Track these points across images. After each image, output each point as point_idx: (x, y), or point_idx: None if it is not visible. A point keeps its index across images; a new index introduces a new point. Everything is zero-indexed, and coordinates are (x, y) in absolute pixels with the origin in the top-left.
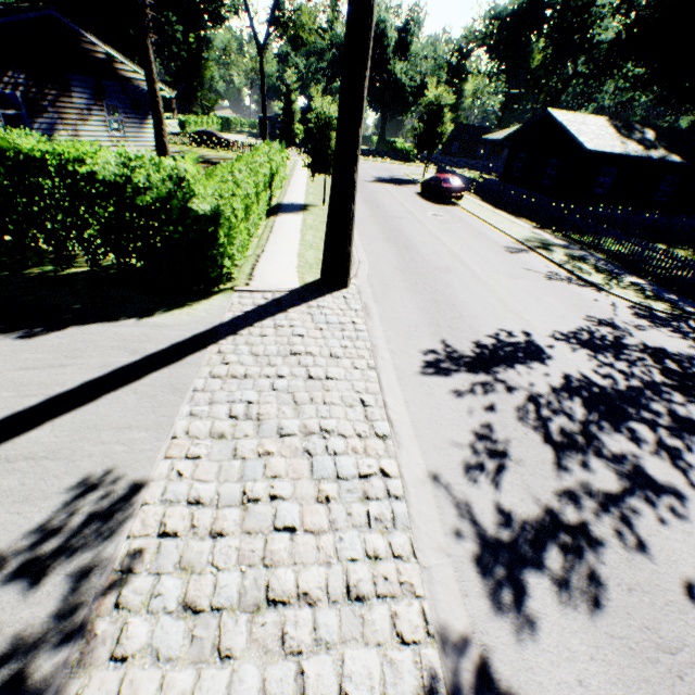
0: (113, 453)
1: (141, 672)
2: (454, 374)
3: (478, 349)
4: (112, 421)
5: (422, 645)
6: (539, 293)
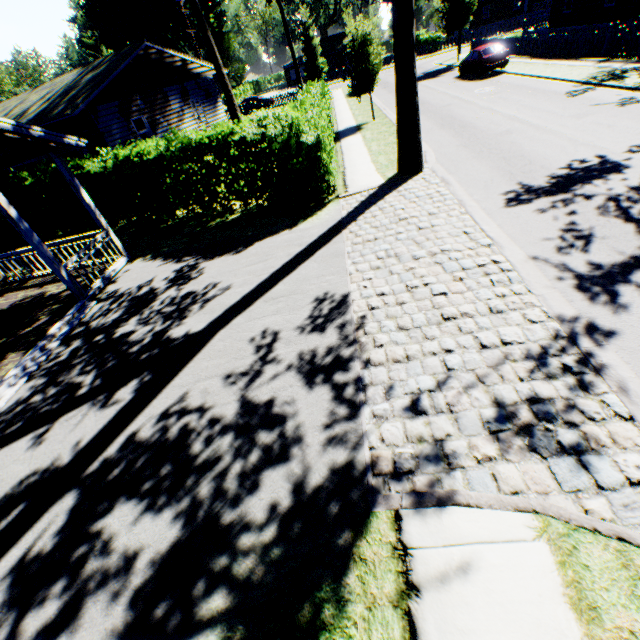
0: (322, 287)
1: (392, 348)
2: (534, 201)
3: (552, 180)
4: (311, 276)
5: (545, 322)
6: (610, 122)
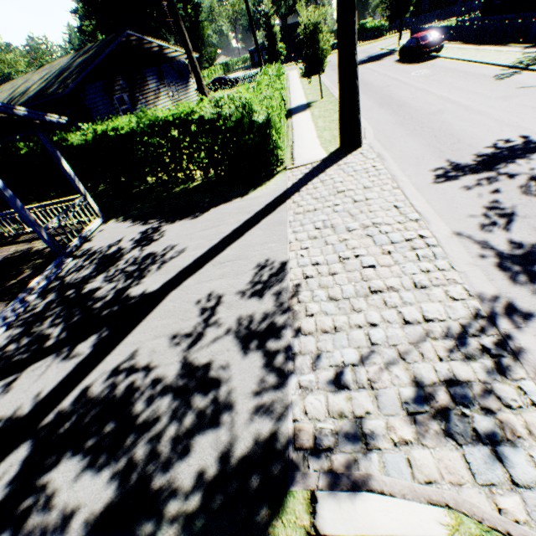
0: (264, 253)
1: (322, 318)
2: (461, 178)
3: (478, 158)
4: (256, 242)
5: (467, 300)
6: (534, 104)
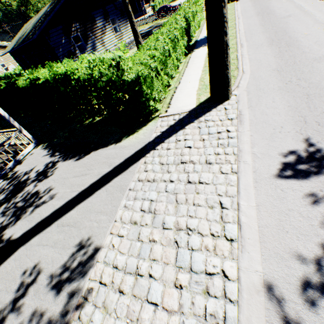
0: (92, 227)
1: None
2: (312, 176)
3: None
4: (95, 208)
5: None
6: None
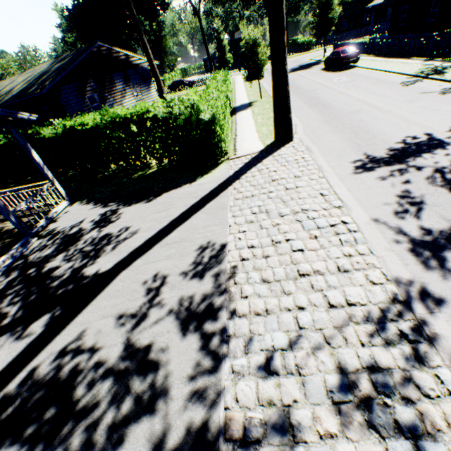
0: (207, 236)
1: (255, 300)
2: (376, 169)
3: (391, 152)
4: (200, 225)
5: (385, 284)
6: (435, 106)
